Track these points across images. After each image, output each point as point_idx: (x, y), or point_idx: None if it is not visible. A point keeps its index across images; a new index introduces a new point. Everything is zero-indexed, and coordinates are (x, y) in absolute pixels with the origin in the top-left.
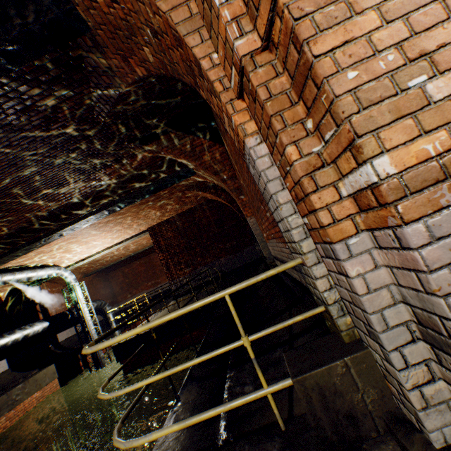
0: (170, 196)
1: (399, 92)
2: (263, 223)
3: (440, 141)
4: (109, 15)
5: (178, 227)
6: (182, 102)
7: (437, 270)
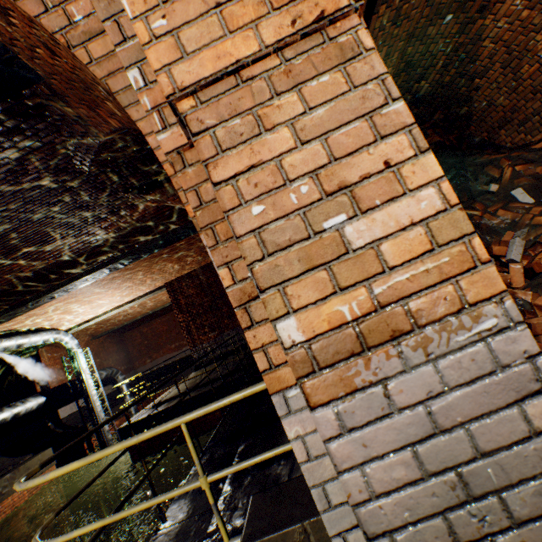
0: (189, 247)
1: (312, 235)
2: None
3: (358, 302)
4: (57, 67)
5: (201, 283)
6: None
7: (347, 471)
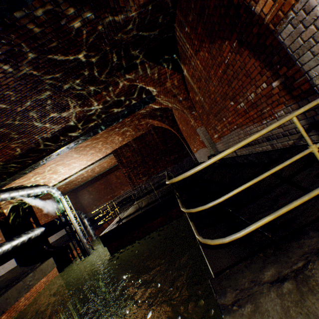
0: (130, 123)
1: None
2: (220, 123)
3: None
4: None
5: (134, 149)
6: (158, 35)
7: None
